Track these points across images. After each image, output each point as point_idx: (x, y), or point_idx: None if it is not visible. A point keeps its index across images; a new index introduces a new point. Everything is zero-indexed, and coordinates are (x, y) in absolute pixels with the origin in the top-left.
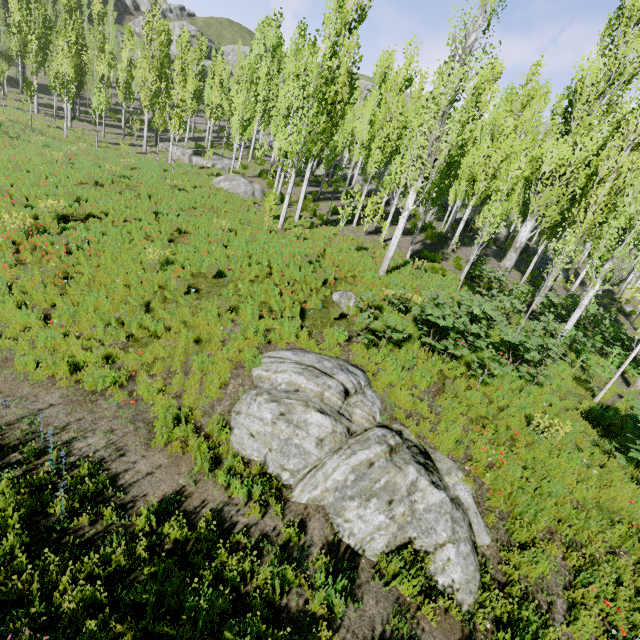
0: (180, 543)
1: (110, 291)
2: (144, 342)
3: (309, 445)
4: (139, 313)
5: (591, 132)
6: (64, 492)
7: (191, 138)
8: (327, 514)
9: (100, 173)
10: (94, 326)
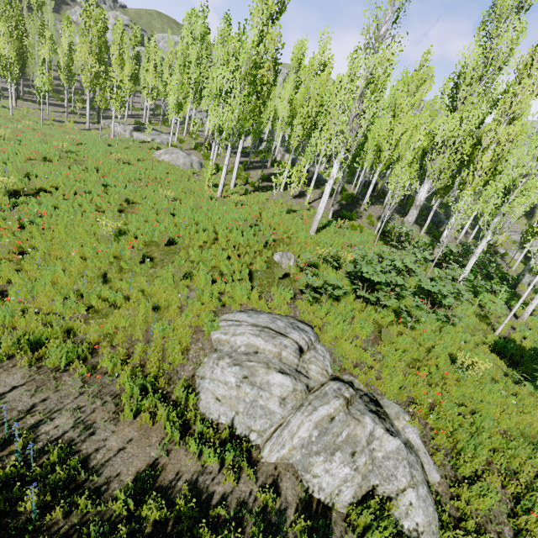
0: (160, 524)
1: (66, 264)
2: (104, 313)
3: (273, 405)
4: (97, 284)
5: (473, 109)
6: (34, 485)
7: (130, 115)
8: (296, 471)
9: (47, 149)
10: (52, 300)
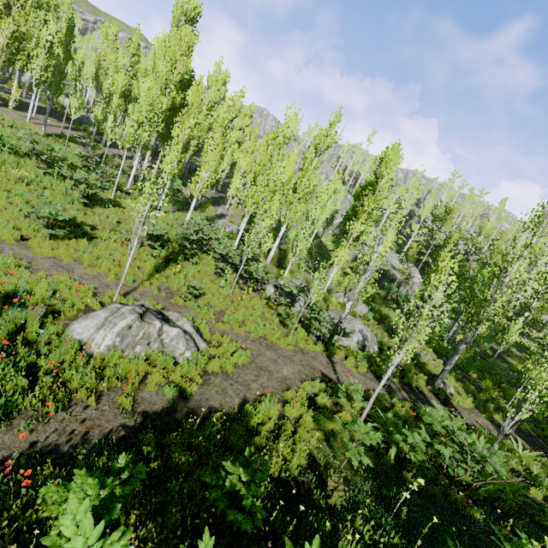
0: None
1: None
2: None
3: None
4: None
5: None
6: None
7: None
8: None
9: None
10: None
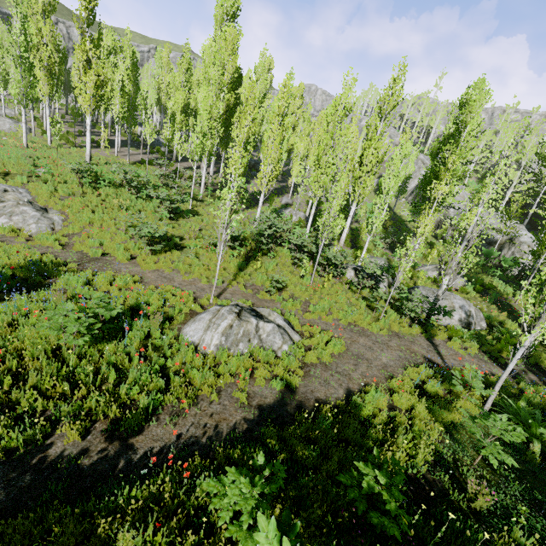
0: None
1: None
2: None
3: None
4: None
5: None
6: None
7: None
8: None
9: None
10: None
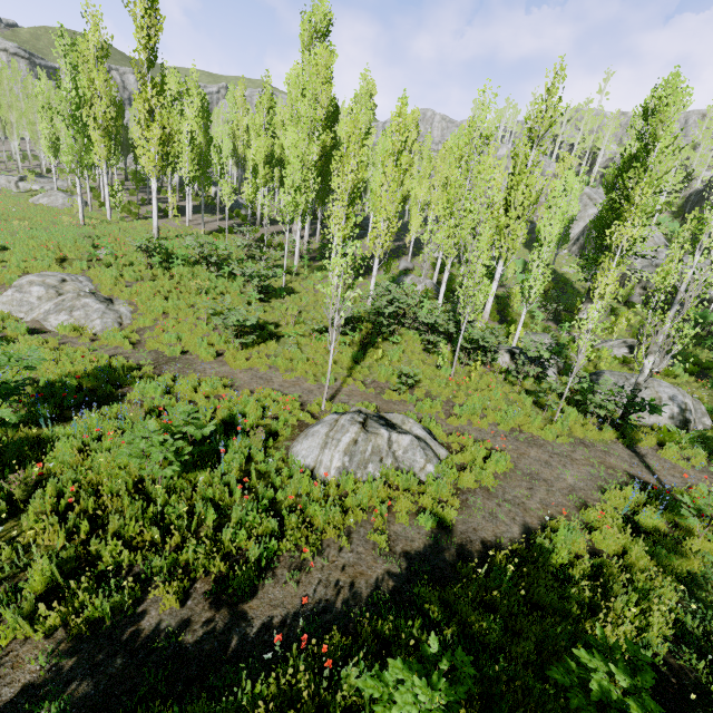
0: None
1: None
2: None
3: (33, 300)
4: None
5: None
6: None
7: (29, 167)
8: (40, 322)
9: None
10: None
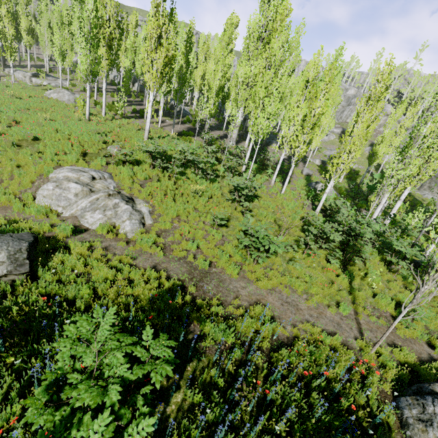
0: (2, 225)
1: None
2: None
3: (70, 196)
4: None
5: (258, 59)
6: None
7: (35, 65)
8: (77, 218)
9: None
10: None
